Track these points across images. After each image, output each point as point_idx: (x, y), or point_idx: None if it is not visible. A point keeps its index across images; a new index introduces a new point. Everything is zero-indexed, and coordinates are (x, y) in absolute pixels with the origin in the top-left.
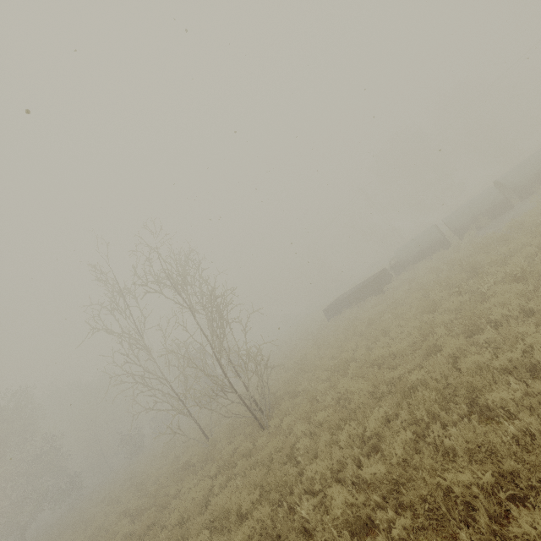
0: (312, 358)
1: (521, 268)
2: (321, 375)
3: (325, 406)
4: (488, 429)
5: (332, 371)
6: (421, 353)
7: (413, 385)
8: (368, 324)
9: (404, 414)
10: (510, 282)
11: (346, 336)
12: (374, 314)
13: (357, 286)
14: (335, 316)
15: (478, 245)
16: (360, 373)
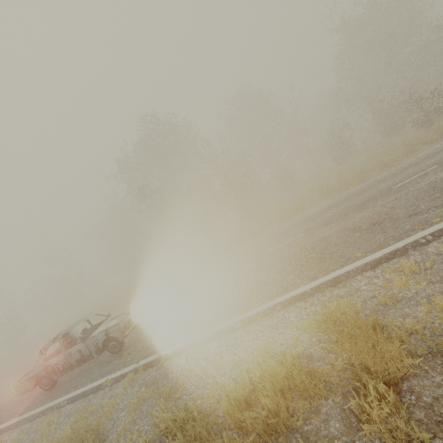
0: None
1: None
2: None
3: None
4: None
5: None
6: None
7: None
8: None
9: None
10: None
11: None
12: None
13: None
14: None
15: None
16: None
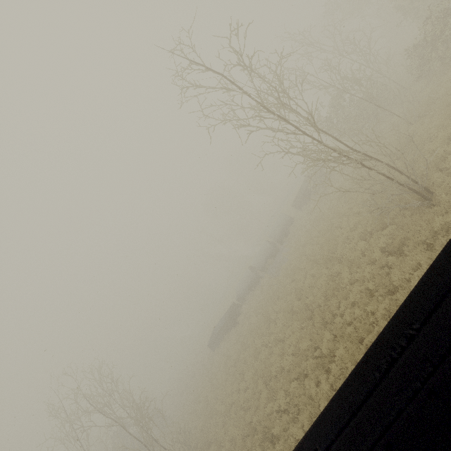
0: (212, 401)
1: (278, 334)
2: (219, 422)
3: (227, 448)
4: (274, 450)
5: (224, 416)
6: (256, 398)
7: (255, 425)
8: (235, 363)
9: (254, 448)
10: (276, 343)
11: (226, 374)
12: (236, 350)
13: (223, 318)
14: (216, 347)
15: (270, 287)
16: (236, 418)
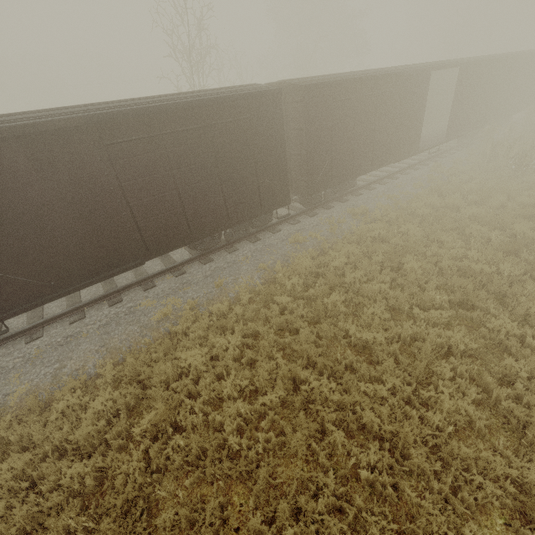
0: None
1: None
2: None
3: None
4: None
5: None
6: None
7: None
8: None
9: None
10: None
11: None
12: None
13: None
14: None
15: None
16: None
